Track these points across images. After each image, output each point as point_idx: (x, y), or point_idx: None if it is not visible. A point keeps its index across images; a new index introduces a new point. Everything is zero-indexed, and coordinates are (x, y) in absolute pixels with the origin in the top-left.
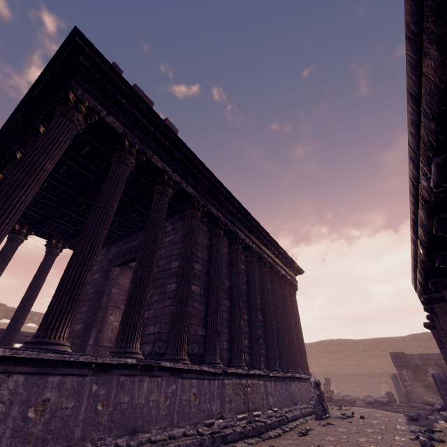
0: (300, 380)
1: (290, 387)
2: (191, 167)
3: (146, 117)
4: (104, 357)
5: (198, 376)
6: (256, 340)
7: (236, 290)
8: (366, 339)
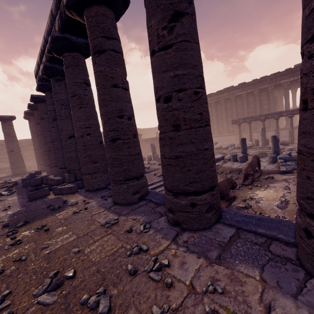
0: None
1: None
2: None
3: None
4: None
5: None
6: None
7: None
8: None
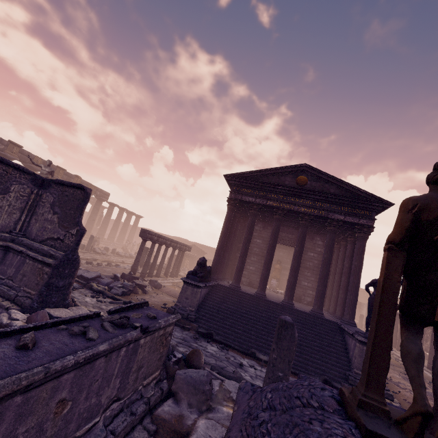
0: None
1: None
2: None
3: None
4: None
5: None
6: None
7: None
8: None
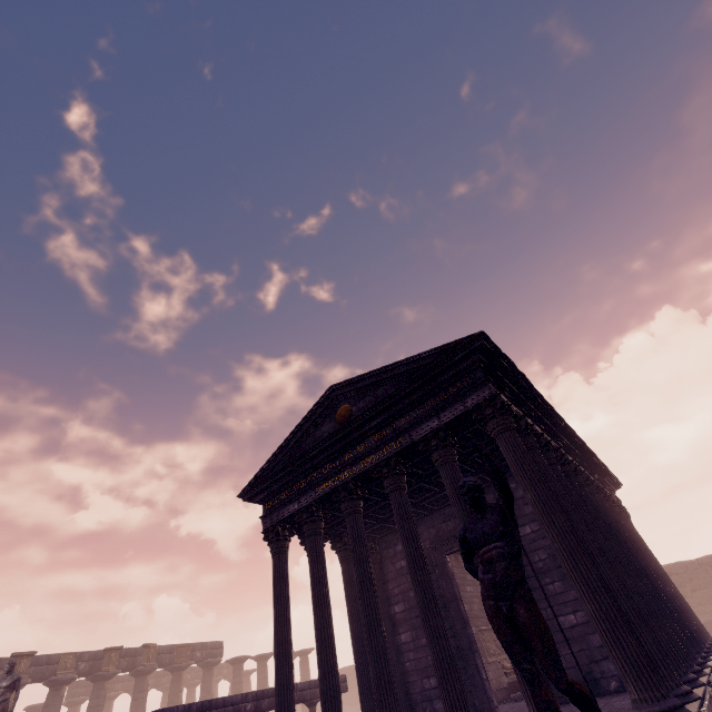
0: None
1: None
2: (538, 413)
3: (513, 382)
4: (708, 692)
5: None
6: (676, 613)
7: (629, 551)
8: (711, 556)
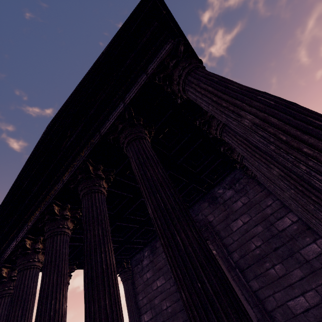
0: None
1: None
2: None
3: None
4: None
5: None
6: None
7: None
8: None
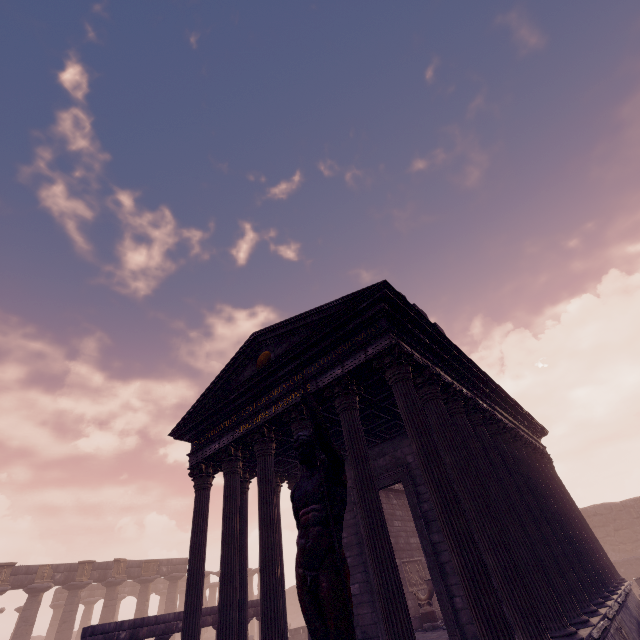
0: (627, 594)
1: (630, 611)
2: (454, 363)
3: (423, 332)
4: None
5: (602, 635)
6: (580, 557)
7: (537, 497)
8: (635, 499)
